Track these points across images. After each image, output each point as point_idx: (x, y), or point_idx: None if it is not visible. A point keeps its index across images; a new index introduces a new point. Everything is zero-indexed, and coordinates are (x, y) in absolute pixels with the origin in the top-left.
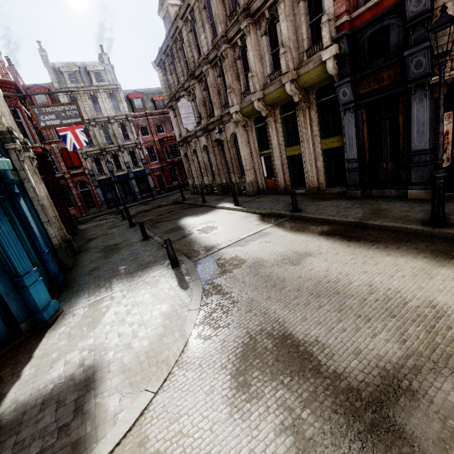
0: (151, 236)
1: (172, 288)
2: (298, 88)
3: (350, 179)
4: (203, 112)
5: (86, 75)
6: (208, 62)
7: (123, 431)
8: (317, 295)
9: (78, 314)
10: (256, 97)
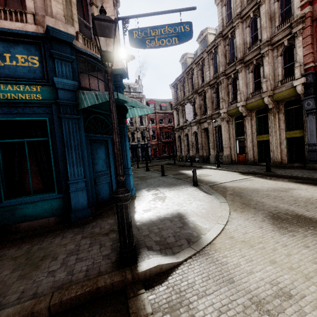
0: (166, 175)
1: (202, 193)
2: (272, 100)
3: (310, 156)
4: (199, 112)
5: (128, 89)
6: (209, 85)
7: (216, 233)
8: (311, 203)
9: (148, 197)
10: (241, 104)
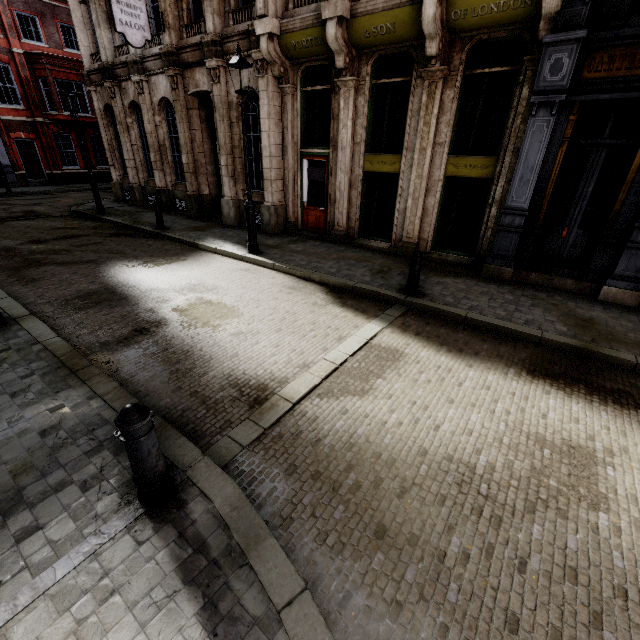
0: (15, 317)
1: None
2: (445, 22)
3: (500, 244)
4: (172, 12)
5: None
6: None
7: None
8: None
9: None
10: (336, 11)
